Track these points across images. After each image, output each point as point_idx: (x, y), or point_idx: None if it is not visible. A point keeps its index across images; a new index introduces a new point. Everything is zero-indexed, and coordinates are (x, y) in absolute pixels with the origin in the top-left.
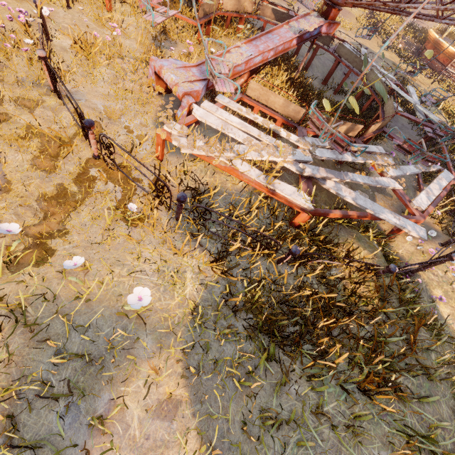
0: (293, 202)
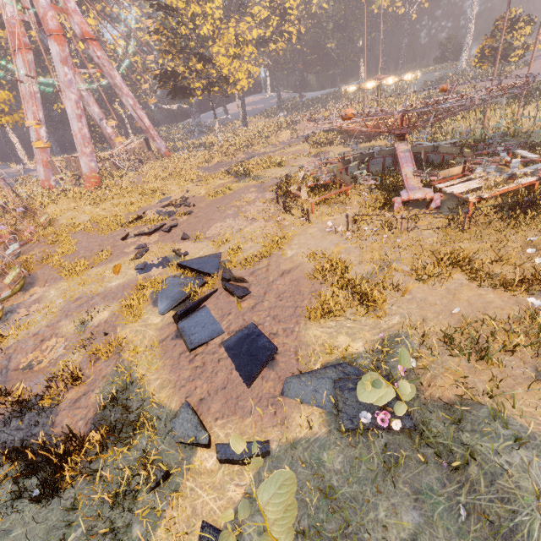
0: (530, 182)
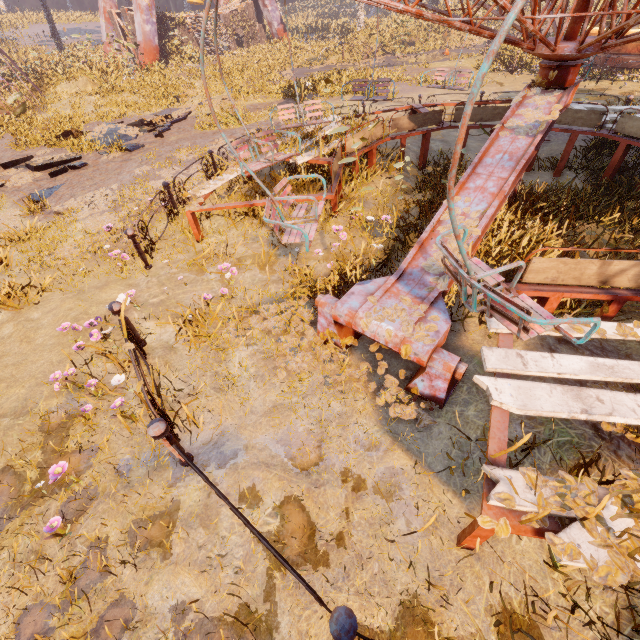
0: None
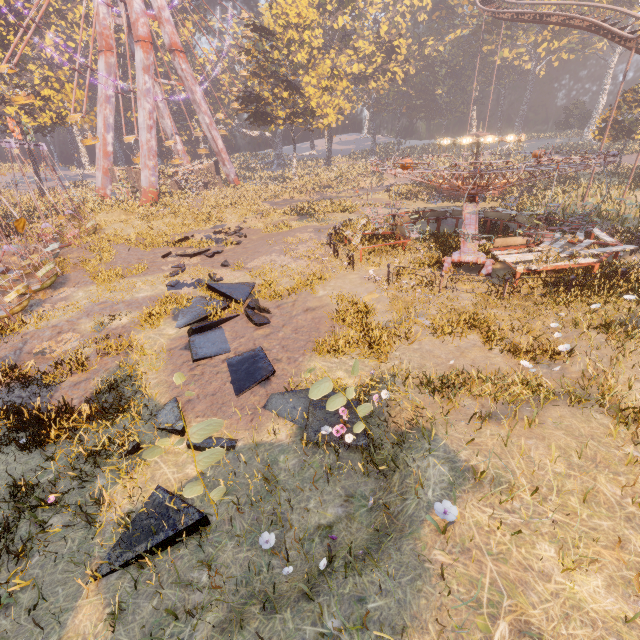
0: (589, 262)
